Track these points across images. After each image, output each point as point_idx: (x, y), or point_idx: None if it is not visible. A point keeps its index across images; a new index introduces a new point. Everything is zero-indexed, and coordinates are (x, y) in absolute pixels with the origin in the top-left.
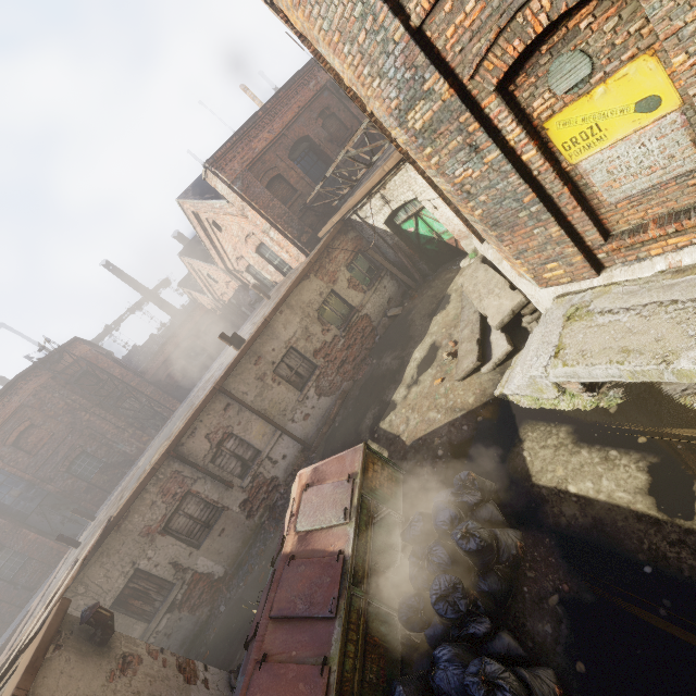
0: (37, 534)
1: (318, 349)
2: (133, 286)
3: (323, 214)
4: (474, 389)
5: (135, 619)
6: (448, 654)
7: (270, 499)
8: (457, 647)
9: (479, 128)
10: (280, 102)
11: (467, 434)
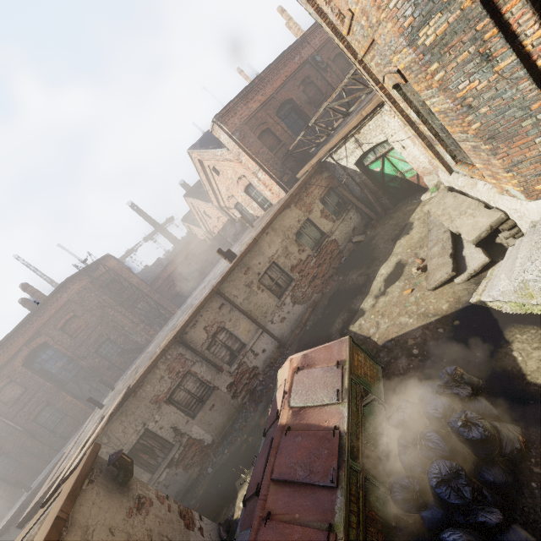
0: (72, 397)
1: (294, 265)
2: (148, 221)
3: (301, 160)
4: (447, 298)
5: (142, 469)
6: (460, 539)
7: (251, 385)
8: (468, 534)
9: (496, 34)
10: (271, 73)
11: (443, 336)
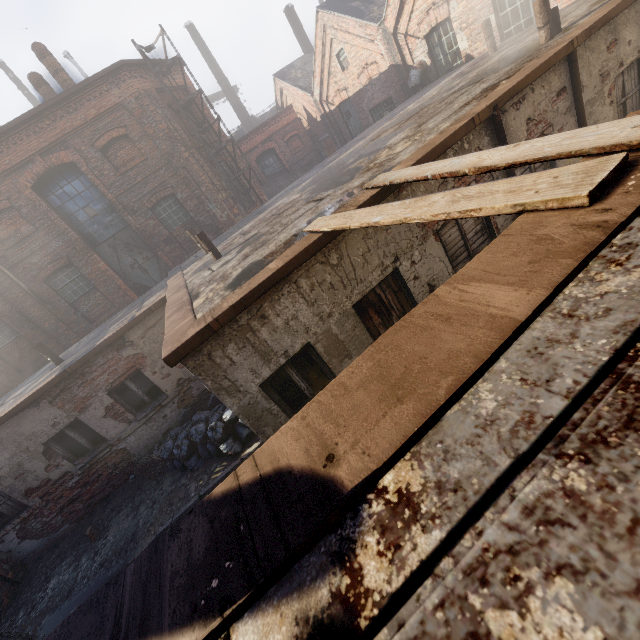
0: (107, 266)
1: None
2: (212, 68)
3: None
4: None
5: (371, 338)
6: None
7: None
8: None
9: None
10: None
11: None
